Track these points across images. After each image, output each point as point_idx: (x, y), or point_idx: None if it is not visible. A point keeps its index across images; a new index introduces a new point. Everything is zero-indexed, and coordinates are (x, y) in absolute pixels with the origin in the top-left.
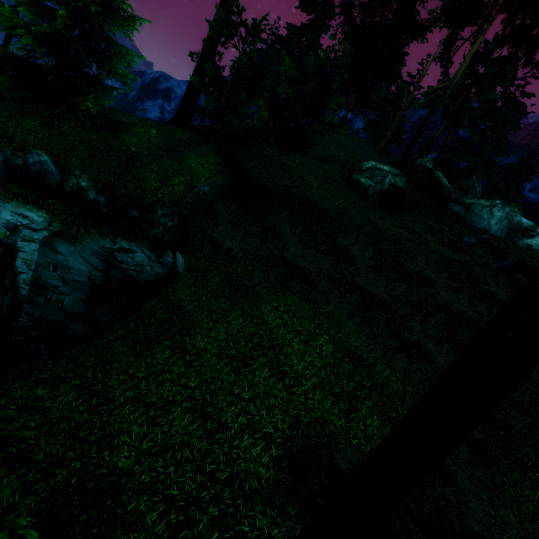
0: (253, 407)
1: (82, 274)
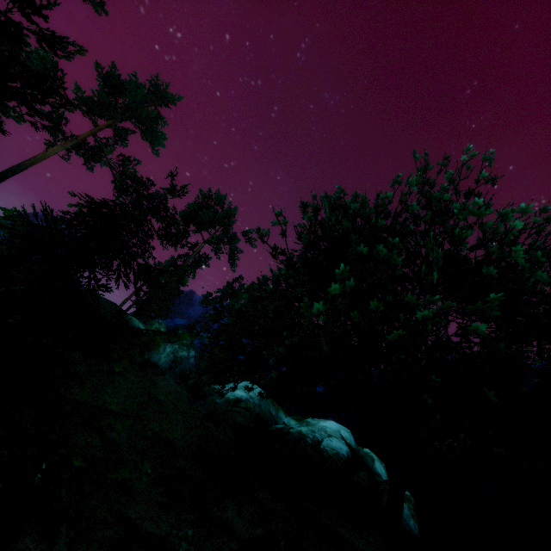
0: None
1: None
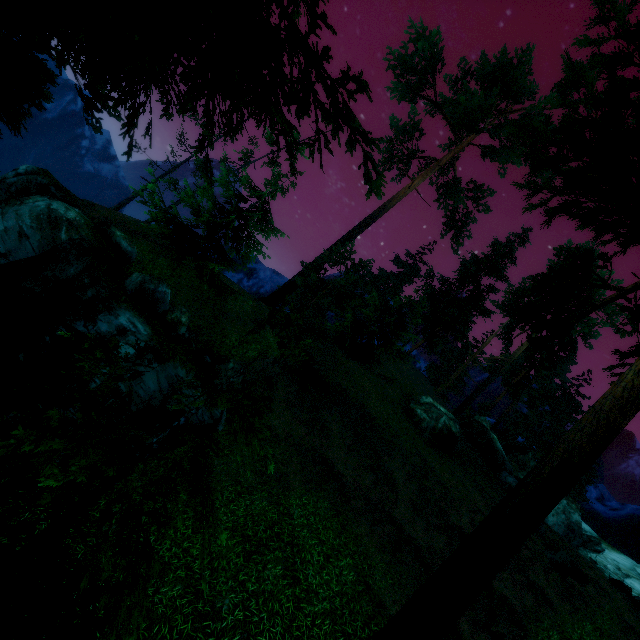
0: (254, 603)
1: (148, 390)
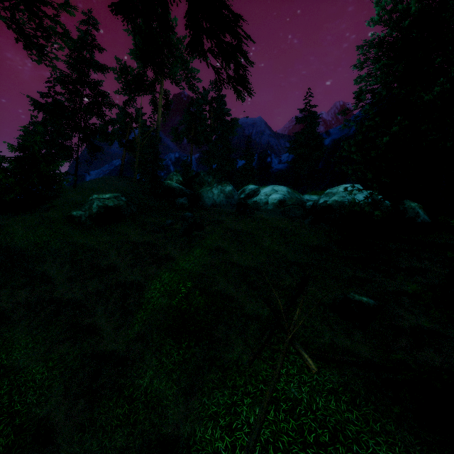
0: None
1: None
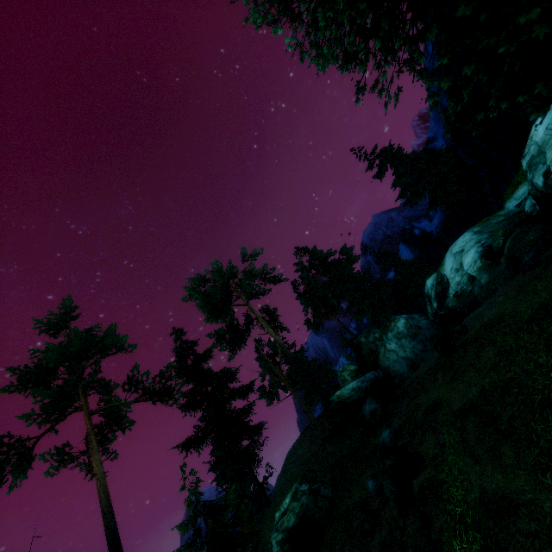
0: None
1: None
